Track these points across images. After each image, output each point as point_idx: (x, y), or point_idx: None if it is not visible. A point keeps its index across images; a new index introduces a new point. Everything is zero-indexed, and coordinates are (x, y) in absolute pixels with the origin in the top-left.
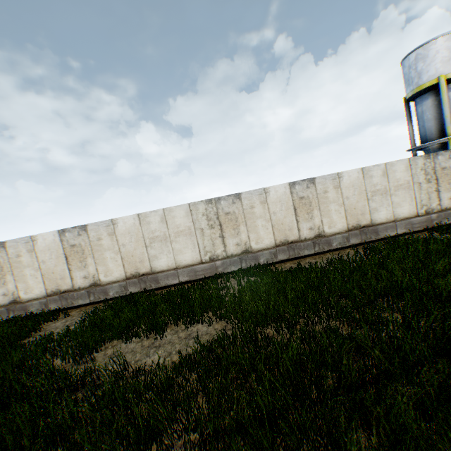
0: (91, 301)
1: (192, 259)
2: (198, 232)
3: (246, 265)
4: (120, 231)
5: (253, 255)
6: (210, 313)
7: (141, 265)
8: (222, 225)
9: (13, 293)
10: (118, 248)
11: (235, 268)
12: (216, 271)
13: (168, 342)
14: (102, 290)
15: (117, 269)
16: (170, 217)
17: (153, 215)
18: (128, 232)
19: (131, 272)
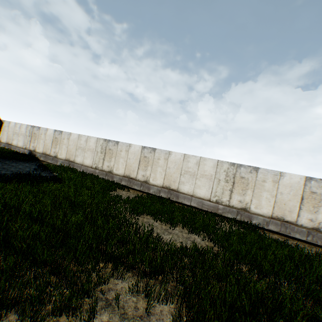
0: (140, 189)
1: (204, 195)
2: (216, 180)
3: (240, 218)
4: (170, 159)
5: (248, 214)
6: (204, 233)
7: (173, 183)
8: (234, 183)
9: (111, 167)
10: (165, 168)
11: (231, 216)
12: (216, 211)
13: (175, 234)
14: (148, 187)
15: (160, 179)
16: (203, 163)
17: (193, 158)
18: (174, 162)
19: (166, 184)
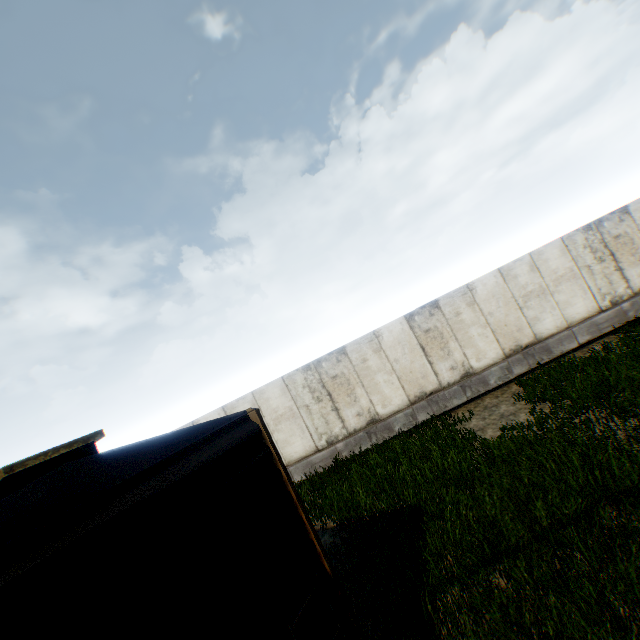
0: (468, 399)
1: (585, 310)
2: (583, 271)
3: None
4: (480, 297)
5: None
6: None
7: (520, 334)
8: (613, 254)
9: (368, 410)
10: (483, 320)
11: None
12: (625, 318)
13: None
14: (479, 380)
15: (490, 348)
16: (541, 262)
17: (518, 266)
18: (492, 296)
19: (509, 347)
